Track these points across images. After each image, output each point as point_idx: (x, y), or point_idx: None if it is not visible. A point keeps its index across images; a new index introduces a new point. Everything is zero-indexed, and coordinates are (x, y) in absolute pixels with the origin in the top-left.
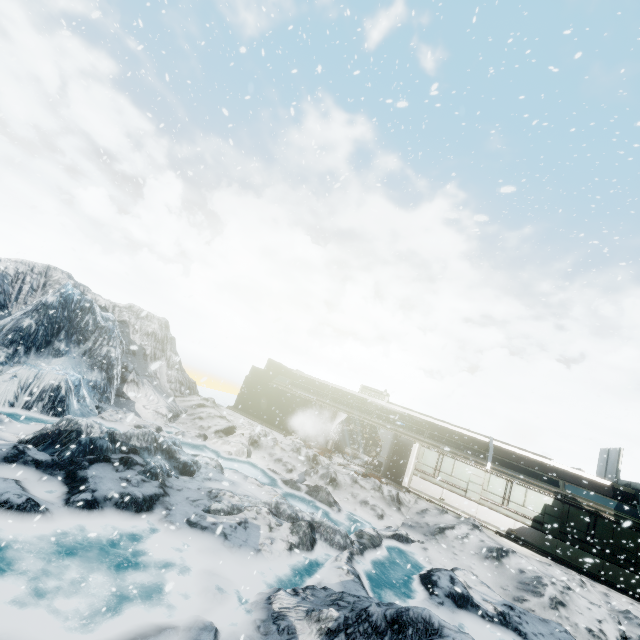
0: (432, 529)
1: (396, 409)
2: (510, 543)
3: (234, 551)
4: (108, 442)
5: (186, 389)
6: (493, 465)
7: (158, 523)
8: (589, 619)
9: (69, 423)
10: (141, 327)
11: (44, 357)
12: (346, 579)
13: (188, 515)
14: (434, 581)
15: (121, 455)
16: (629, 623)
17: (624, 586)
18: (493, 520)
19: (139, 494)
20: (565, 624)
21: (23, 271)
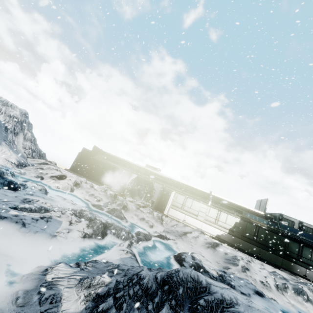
0: (180, 233)
1: (164, 175)
2: (217, 241)
3: (28, 235)
4: None
5: (37, 155)
6: (212, 203)
7: None
8: (260, 276)
9: None
10: (5, 111)
11: None
12: (125, 256)
13: None
14: (183, 258)
15: None
16: (276, 277)
17: (268, 260)
18: (209, 230)
19: None
20: (250, 279)
21: None
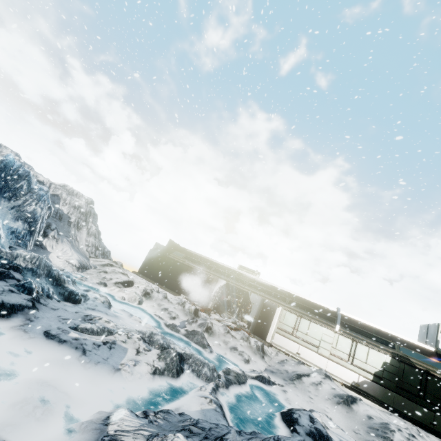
0: (291, 375)
1: (264, 282)
2: (354, 394)
3: (88, 367)
4: None
5: (100, 254)
6: (341, 328)
7: (9, 329)
8: None
9: None
10: (70, 201)
11: None
12: (207, 408)
13: (49, 328)
14: (295, 419)
15: None
16: None
17: None
18: (340, 373)
19: None
20: None
21: None
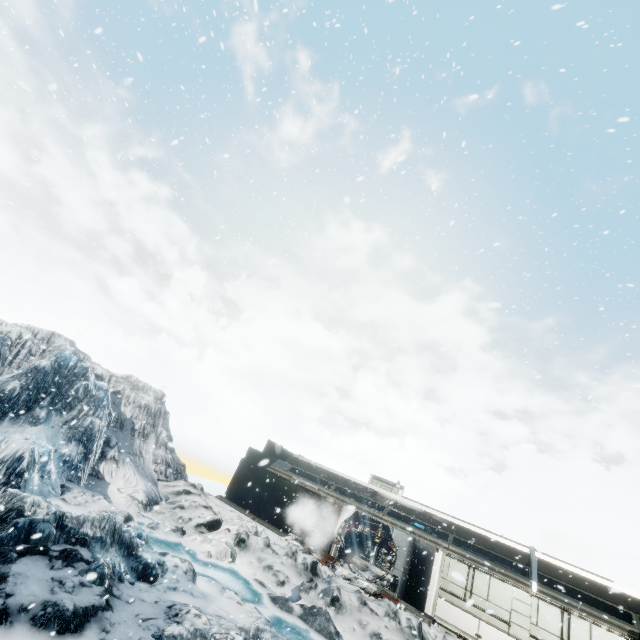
0: None
1: (412, 505)
2: None
3: None
4: (52, 527)
5: (173, 472)
6: (540, 586)
7: None
8: None
9: (12, 499)
10: (135, 399)
11: (19, 424)
12: None
13: None
14: None
15: (64, 546)
16: None
17: None
18: None
19: (69, 604)
20: None
21: (26, 336)
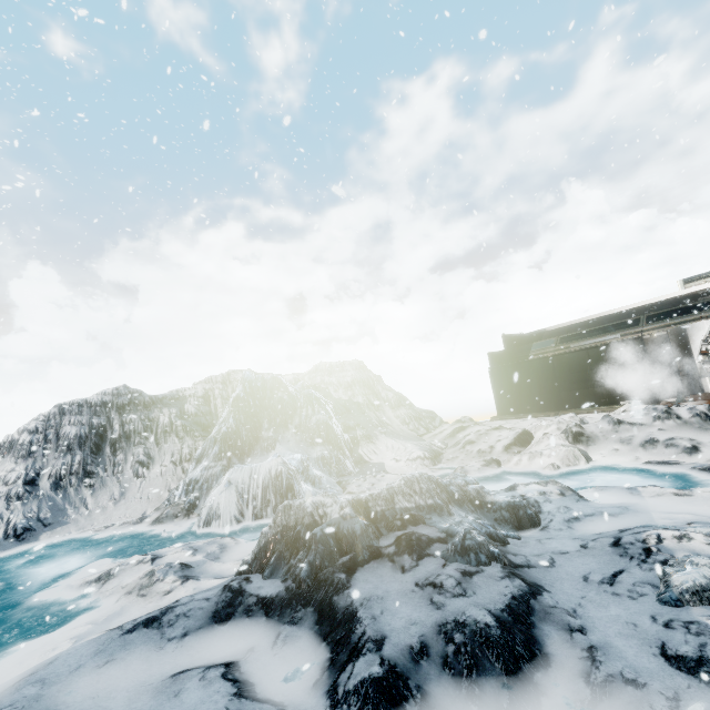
0: None
1: None
2: None
3: None
4: (359, 521)
5: (427, 423)
6: None
7: (592, 694)
8: None
9: (289, 514)
10: (338, 381)
11: (259, 454)
12: None
13: (646, 635)
14: None
15: (393, 535)
16: None
17: None
18: None
19: (481, 615)
20: None
21: (210, 388)
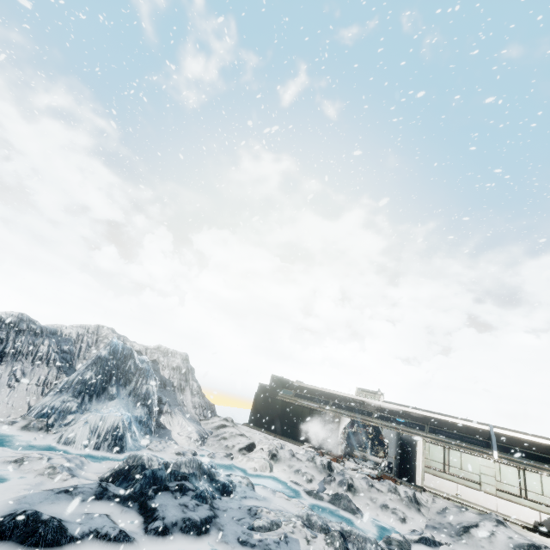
0: (456, 529)
1: (393, 407)
2: (541, 538)
3: None
4: (165, 472)
5: (208, 412)
6: (500, 454)
7: (216, 544)
8: None
9: (135, 459)
10: (168, 363)
11: (102, 401)
12: None
13: (237, 534)
14: None
15: (176, 483)
16: None
17: None
18: (516, 513)
19: (197, 518)
20: None
21: (82, 333)
